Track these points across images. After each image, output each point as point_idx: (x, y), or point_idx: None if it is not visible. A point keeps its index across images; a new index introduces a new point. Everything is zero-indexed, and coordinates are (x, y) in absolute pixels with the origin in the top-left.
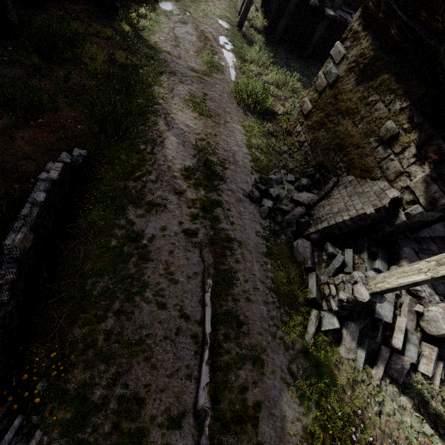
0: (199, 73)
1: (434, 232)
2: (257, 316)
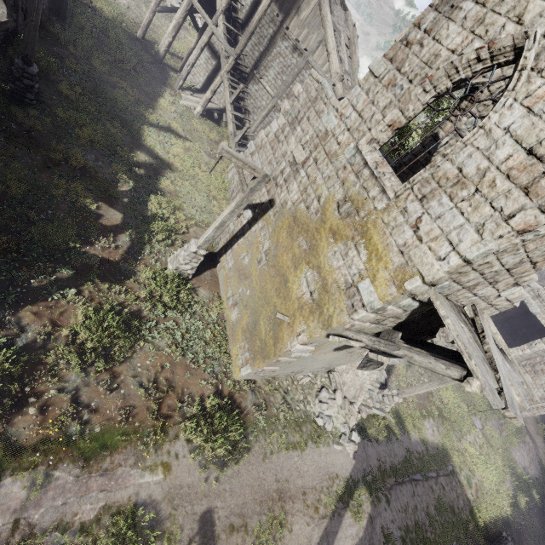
0: None
1: None
2: (399, 450)
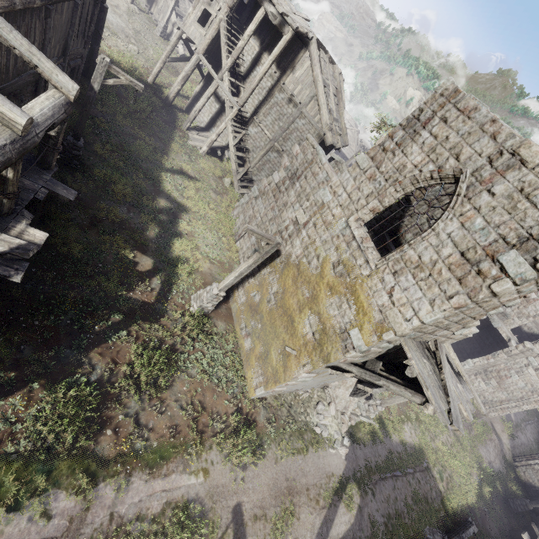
0: None
1: None
2: (382, 451)
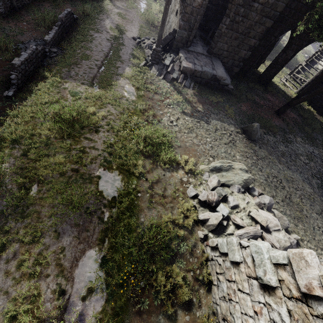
0: (125, 7)
1: (197, 51)
2: (125, 57)
